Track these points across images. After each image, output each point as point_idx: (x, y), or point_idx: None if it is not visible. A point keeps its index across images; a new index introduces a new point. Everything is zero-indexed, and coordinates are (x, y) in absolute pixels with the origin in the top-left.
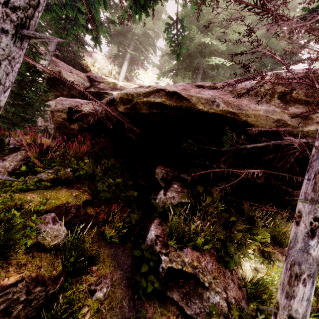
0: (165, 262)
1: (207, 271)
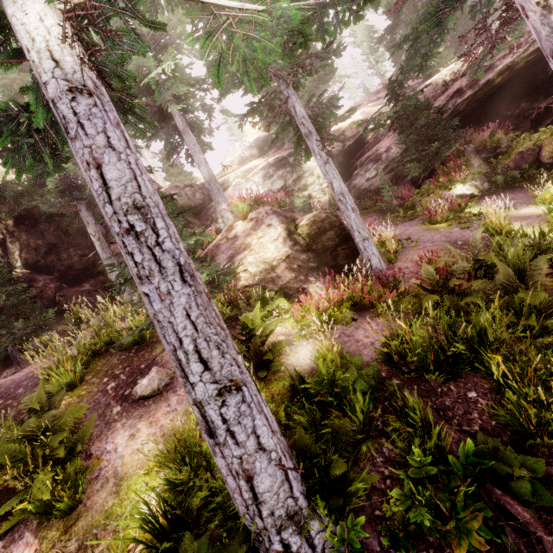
0: None
1: None
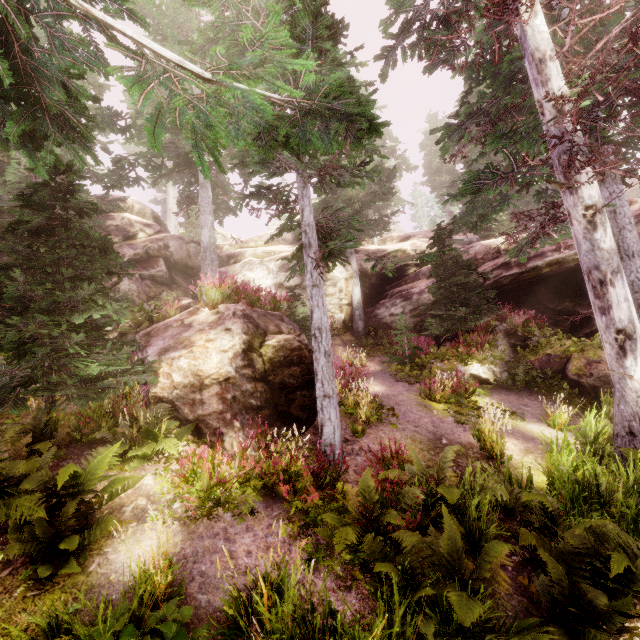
0: None
1: None
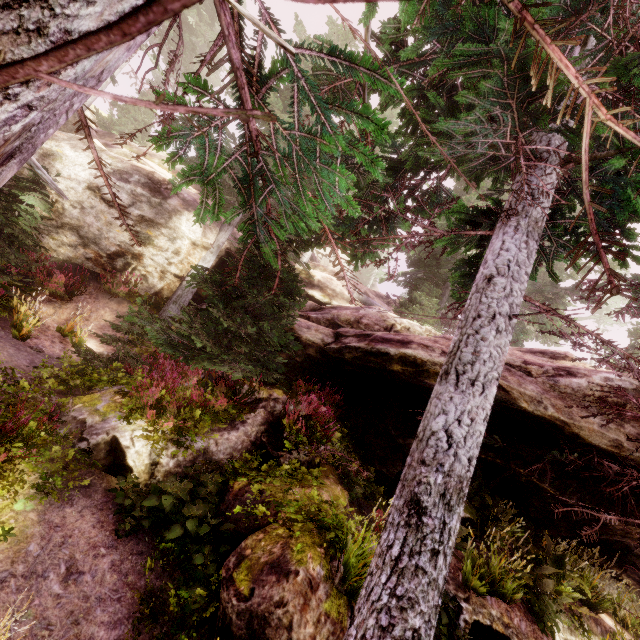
0: (468, 612)
1: (522, 633)
